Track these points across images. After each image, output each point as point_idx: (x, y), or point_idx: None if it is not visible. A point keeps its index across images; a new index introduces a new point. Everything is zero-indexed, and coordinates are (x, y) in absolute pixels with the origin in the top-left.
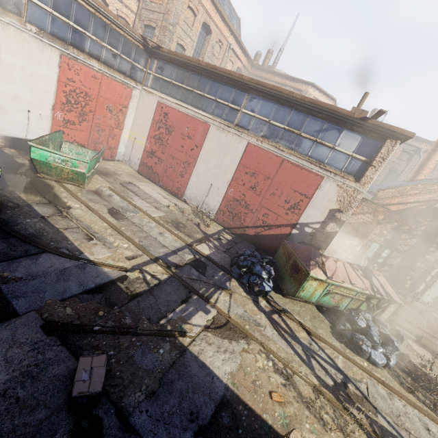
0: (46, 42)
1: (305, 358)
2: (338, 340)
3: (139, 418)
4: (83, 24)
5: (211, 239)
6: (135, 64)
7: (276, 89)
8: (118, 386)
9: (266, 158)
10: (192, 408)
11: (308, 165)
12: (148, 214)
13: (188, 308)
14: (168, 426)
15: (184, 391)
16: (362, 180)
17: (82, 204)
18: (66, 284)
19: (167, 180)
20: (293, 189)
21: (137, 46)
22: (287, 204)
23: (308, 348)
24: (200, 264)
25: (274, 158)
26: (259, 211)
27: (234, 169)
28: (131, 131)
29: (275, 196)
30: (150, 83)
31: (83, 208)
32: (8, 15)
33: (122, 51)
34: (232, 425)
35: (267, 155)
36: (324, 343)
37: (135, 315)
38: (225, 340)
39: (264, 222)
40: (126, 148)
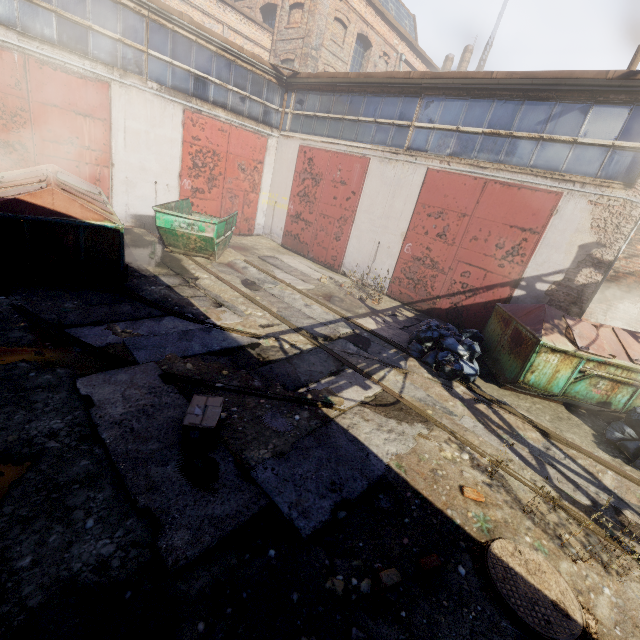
0: (168, 99)
1: (534, 463)
2: (609, 454)
3: (263, 474)
4: (205, 68)
5: (380, 315)
6: (268, 105)
7: (464, 76)
8: (240, 439)
9: (458, 185)
10: (334, 478)
11: (531, 179)
12: (292, 285)
13: (338, 381)
14: (298, 489)
15: (324, 459)
16: (638, 182)
17: (211, 275)
18: (188, 343)
19: (318, 249)
20: (507, 225)
21: (269, 81)
22: (499, 251)
23: (541, 452)
24: (361, 339)
25: (470, 182)
26: (455, 269)
27: (410, 213)
28: (270, 193)
29: (478, 242)
30: (289, 125)
31: (212, 278)
32: (130, 76)
33: (252, 91)
34: (394, 511)
35: (458, 180)
36: (576, 451)
37: (266, 380)
38: (391, 420)
39: (464, 286)
40: (266, 218)
